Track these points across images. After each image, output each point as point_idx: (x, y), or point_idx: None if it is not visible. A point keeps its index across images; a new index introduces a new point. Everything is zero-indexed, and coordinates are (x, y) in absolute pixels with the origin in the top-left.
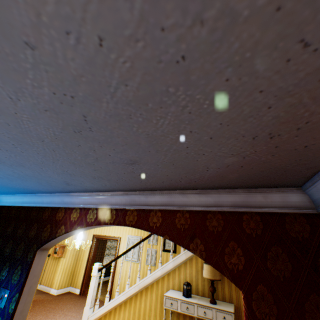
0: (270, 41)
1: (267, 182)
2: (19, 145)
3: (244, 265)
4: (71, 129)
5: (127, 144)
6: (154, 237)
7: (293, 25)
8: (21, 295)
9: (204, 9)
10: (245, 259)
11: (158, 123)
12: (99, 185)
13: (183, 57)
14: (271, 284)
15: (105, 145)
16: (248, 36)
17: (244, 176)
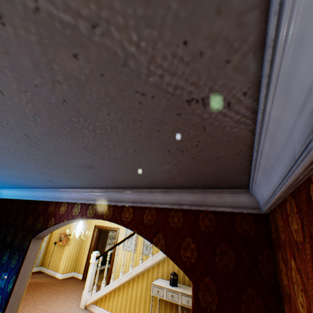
0: (116, 92)
1: (215, 184)
2: None
3: (196, 259)
4: (24, 143)
5: (74, 154)
6: None
7: (121, 83)
8: (17, 277)
9: (54, 75)
10: (198, 253)
11: (85, 140)
12: (78, 183)
13: (65, 101)
14: (216, 277)
15: (58, 154)
16: (97, 89)
17: (191, 179)
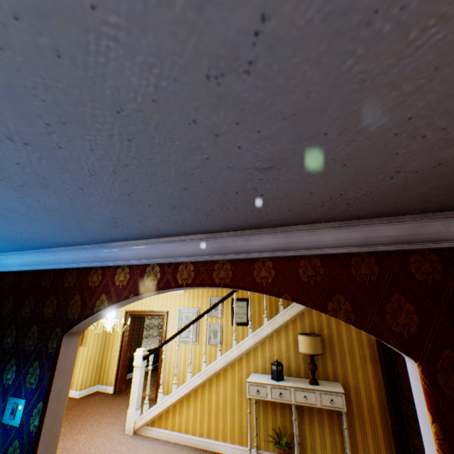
0: None
1: None
2: (59, 127)
3: (419, 326)
4: (203, 69)
5: (296, 113)
6: (218, 308)
7: None
8: (47, 405)
9: None
10: (420, 318)
11: (416, 41)
12: (172, 223)
13: None
14: None
15: (249, 118)
16: None
17: (441, 188)
